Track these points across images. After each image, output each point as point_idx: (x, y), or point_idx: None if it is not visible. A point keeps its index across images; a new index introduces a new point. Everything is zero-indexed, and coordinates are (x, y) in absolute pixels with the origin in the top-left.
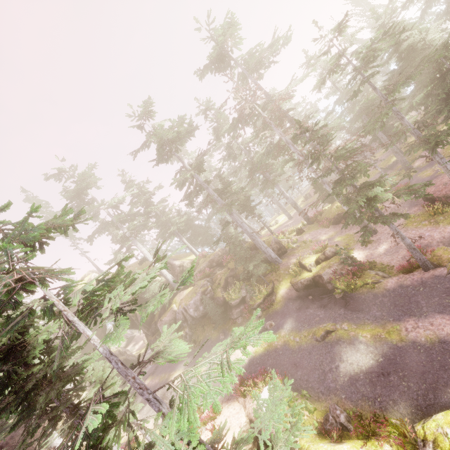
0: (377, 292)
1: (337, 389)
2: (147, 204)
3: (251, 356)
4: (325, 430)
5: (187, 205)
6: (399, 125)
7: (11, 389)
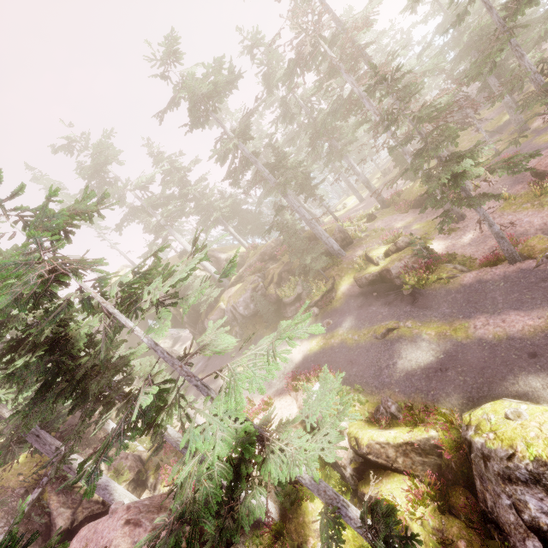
0: (451, 288)
1: (392, 384)
2: (182, 185)
3: (305, 354)
4: (375, 419)
5: (231, 185)
6: (517, 67)
7: (63, 378)
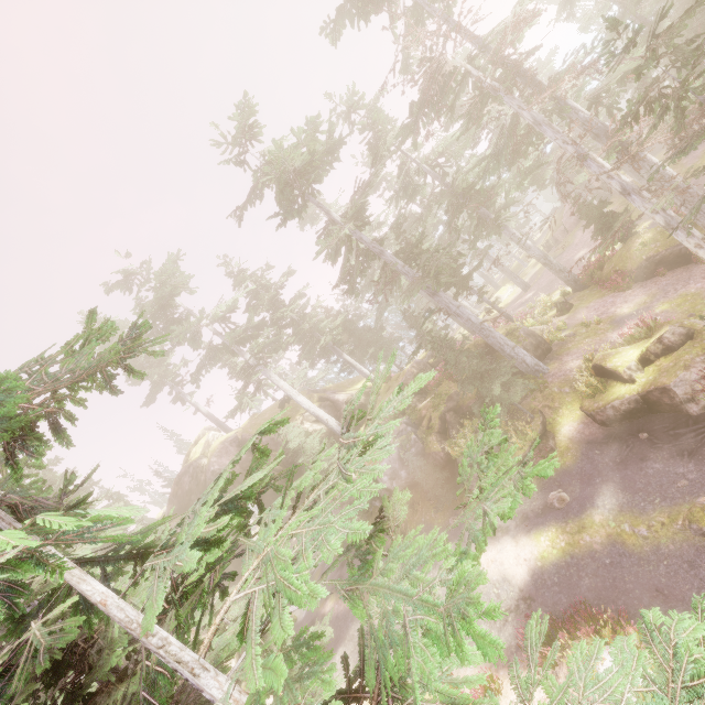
0: None
1: None
2: (274, 307)
3: (533, 566)
4: None
5: (346, 293)
6: None
7: None
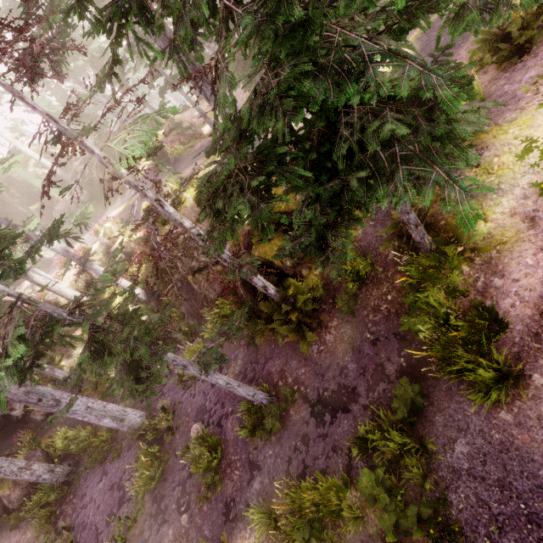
0: (191, 154)
1: None
2: None
3: (116, 215)
4: None
5: None
6: None
7: None
